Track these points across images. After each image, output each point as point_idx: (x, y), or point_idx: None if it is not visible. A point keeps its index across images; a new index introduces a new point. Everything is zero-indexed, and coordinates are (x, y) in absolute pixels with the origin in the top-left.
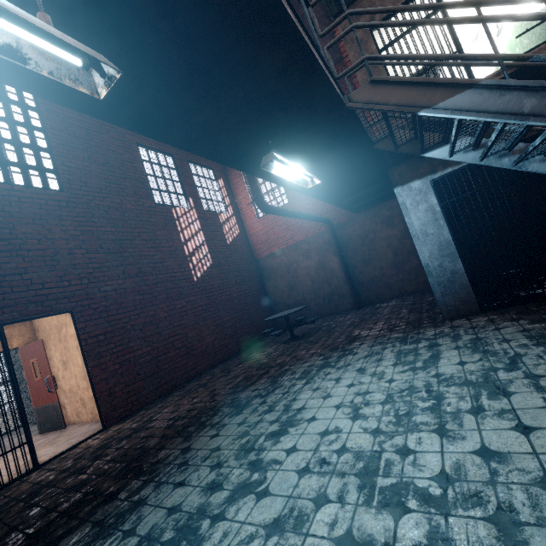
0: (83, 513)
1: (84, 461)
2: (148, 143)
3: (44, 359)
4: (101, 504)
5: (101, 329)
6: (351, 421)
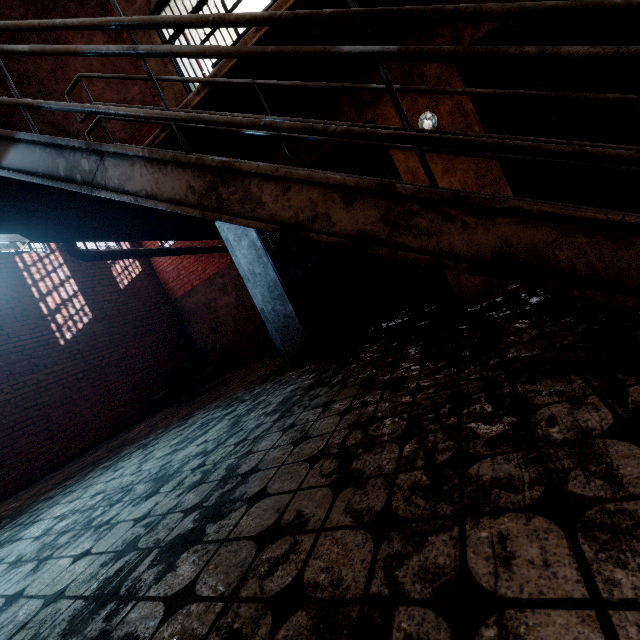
0: None
1: None
2: None
3: None
4: None
5: None
6: (28, 544)
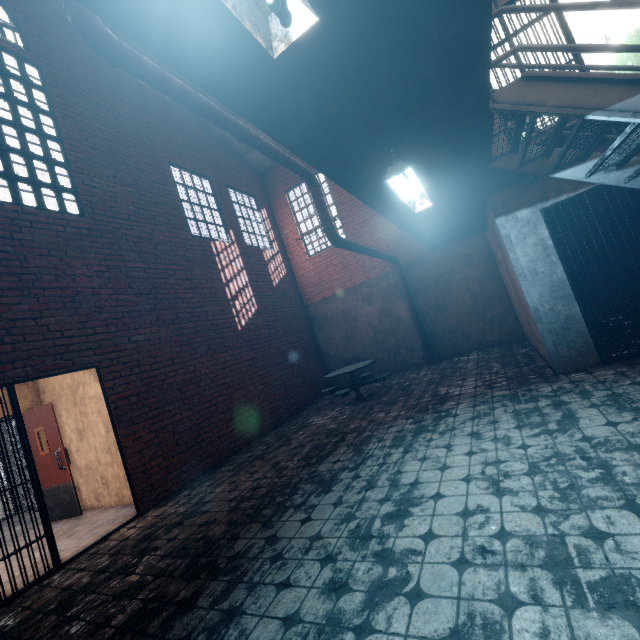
0: (152, 628)
1: (125, 557)
2: (181, 163)
3: (54, 428)
4: (175, 615)
5: (133, 389)
6: (495, 498)
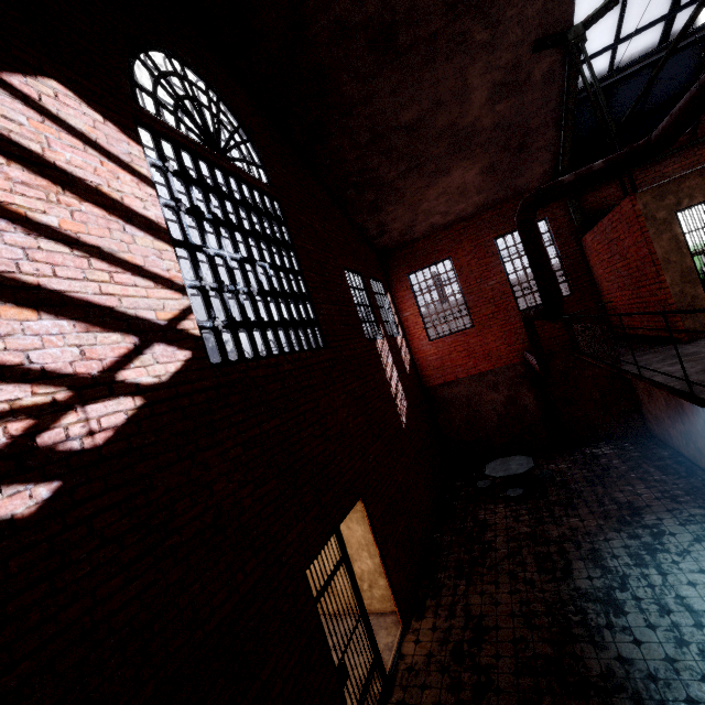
0: None
1: (464, 674)
2: (348, 264)
3: None
4: None
5: (379, 509)
6: None
